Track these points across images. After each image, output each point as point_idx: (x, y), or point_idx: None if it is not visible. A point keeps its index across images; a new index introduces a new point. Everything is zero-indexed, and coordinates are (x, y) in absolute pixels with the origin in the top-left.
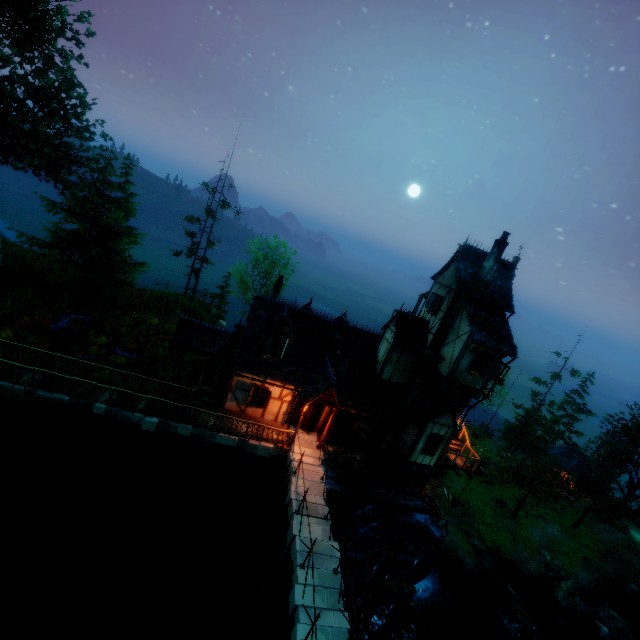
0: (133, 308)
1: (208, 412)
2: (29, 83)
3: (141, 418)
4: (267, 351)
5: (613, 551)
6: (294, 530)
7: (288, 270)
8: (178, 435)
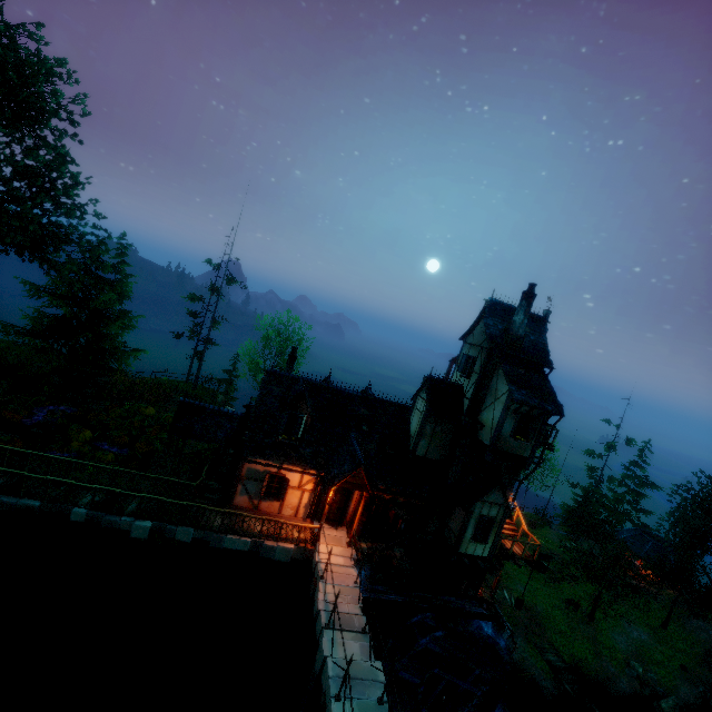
0: (125, 398)
1: (213, 509)
2: (17, 161)
3: (130, 523)
4: (282, 431)
5: None
6: (325, 650)
7: (303, 346)
8: (176, 541)
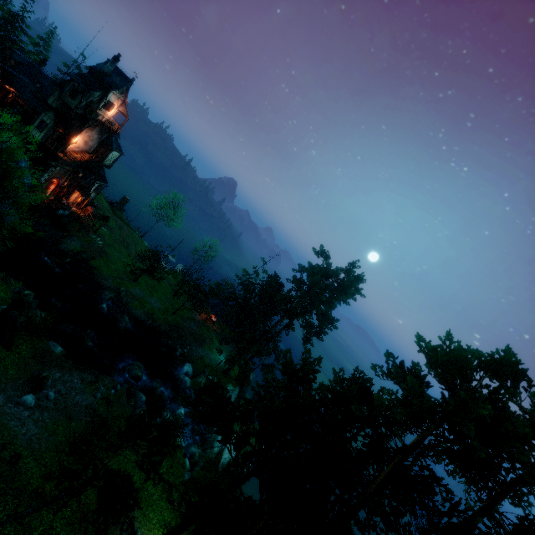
0: None
1: None
2: None
3: None
4: None
5: (180, 328)
6: None
7: None
8: None
